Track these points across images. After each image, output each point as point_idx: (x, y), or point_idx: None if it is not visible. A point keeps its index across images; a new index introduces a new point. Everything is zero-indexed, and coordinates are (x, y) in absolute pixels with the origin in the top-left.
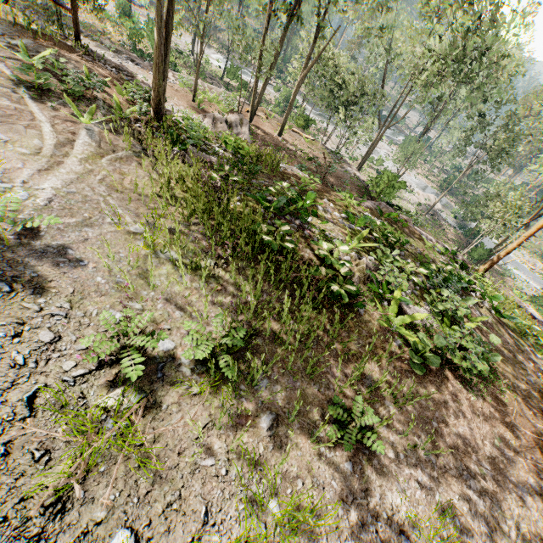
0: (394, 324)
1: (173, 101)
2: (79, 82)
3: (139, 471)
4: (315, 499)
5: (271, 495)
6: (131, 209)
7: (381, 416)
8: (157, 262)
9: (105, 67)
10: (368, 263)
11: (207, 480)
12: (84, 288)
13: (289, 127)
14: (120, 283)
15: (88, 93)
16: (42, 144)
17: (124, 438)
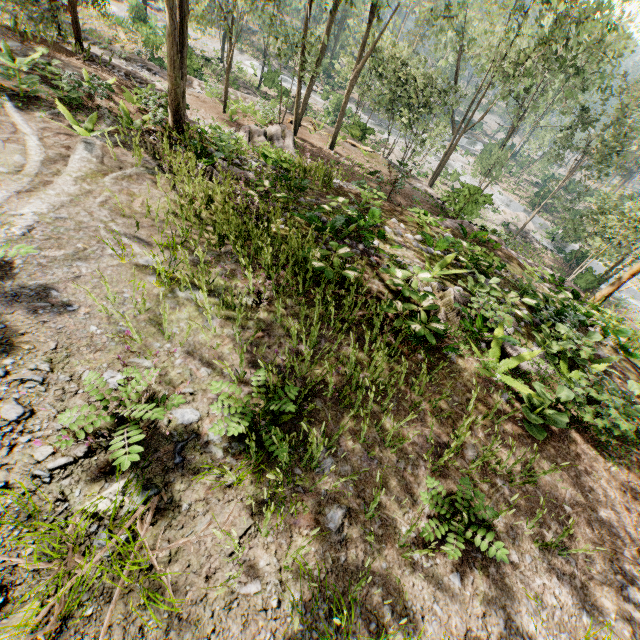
0: (498, 372)
1: (199, 114)
2: (76, 87)
3: (146, 610)
4: (411, 635)
5: (347, 633)
6: (142, 238)
7: (493, 501)
8: (175, 303)
9: (112, 72)
10: (456, 294)
11: (250, 617)
12: (71, 341)
13: (343, 139)
14: (123, 333)
15: (90, 102)
16: (26, 161)
17: (124, 558)
